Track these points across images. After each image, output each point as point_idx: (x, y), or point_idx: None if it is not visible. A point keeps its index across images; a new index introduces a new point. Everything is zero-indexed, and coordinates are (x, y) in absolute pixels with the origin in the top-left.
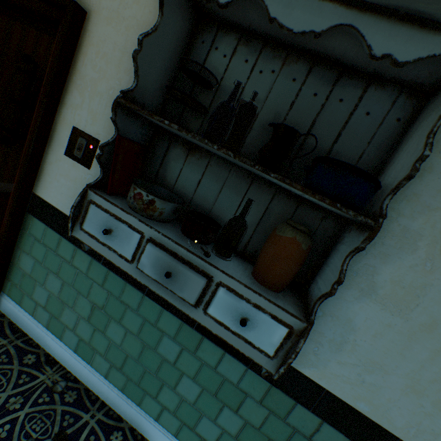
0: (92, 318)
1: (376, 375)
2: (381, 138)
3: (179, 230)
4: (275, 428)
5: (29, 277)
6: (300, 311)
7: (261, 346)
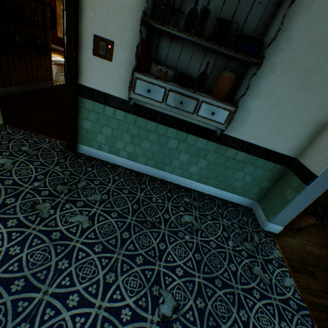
0: (132, 142)
1: (258, 128)
2: (265, 17)
3: (176, 85)
4: (220, 159)
5: (91, 132)
6: (232, 106)
7: (219, 121)
